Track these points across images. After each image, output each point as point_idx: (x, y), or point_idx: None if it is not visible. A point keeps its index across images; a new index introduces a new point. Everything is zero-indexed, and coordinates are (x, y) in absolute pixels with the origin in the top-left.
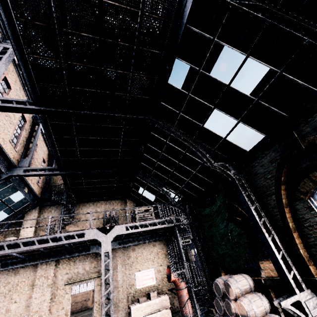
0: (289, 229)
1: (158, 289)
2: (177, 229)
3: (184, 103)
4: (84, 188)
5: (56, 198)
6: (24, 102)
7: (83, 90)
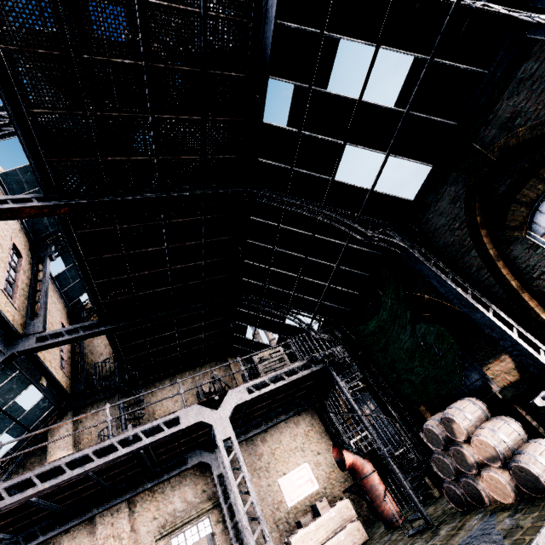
0: (513, 290)
1: (325, 496)
2: (332, 369)
3: (295, 148)
4: (150, 354)
5: (104, 382)
6: (27, 201)
7: (128, 161)
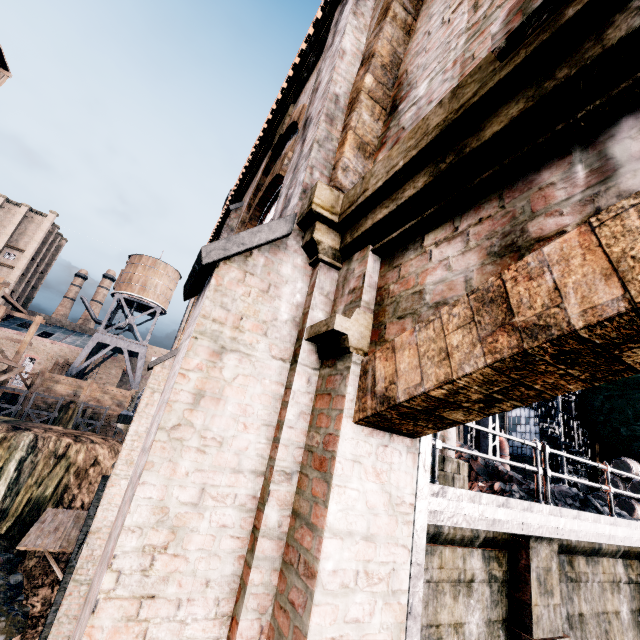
0: None
1: None
2: None
3: None
4: None
5: None
6: None
7: None
